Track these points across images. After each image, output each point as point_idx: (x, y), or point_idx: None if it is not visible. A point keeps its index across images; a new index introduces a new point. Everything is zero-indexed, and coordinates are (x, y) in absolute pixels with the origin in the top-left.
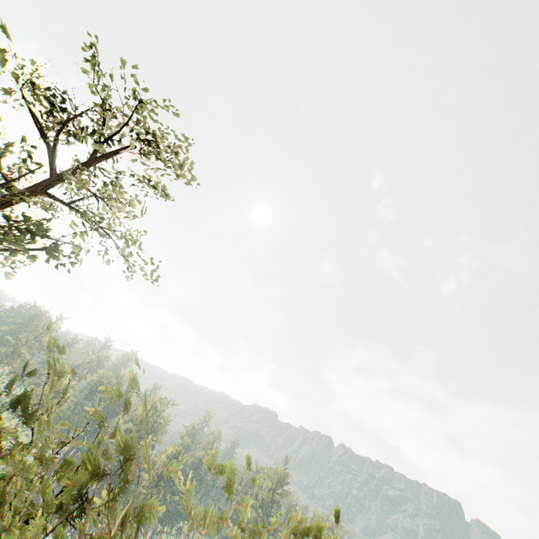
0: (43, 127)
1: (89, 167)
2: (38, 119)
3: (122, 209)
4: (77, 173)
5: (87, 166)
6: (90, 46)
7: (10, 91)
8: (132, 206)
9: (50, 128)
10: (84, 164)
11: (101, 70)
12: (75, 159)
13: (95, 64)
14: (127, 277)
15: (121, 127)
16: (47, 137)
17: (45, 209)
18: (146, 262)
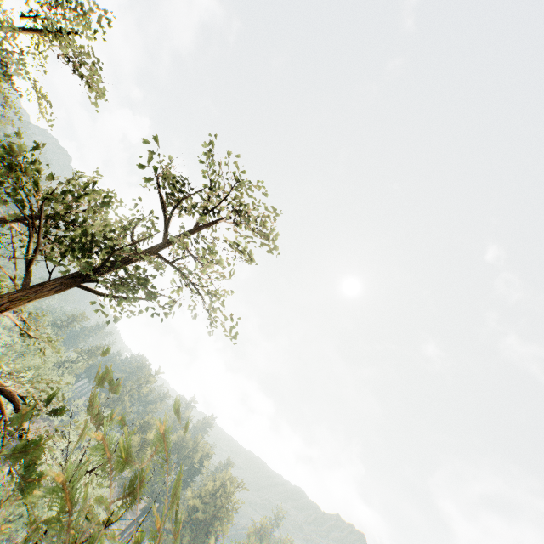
0: (164, 203)
1: (193, 233)
2: (162, 197)
3: (212, 267)
4: (182, 236)
5: (191, 232)
6: (208, 145)
7: (148, 179)
8: (221, 265)
9: (169, 204)
10: (189, 231)
11: (213, 160)
12: (182, 226)
13: (210, 156)
14: (209, 332)
15: (221, 200)
16: (166, 210)
17: (150, 262)
18: (226, 318)
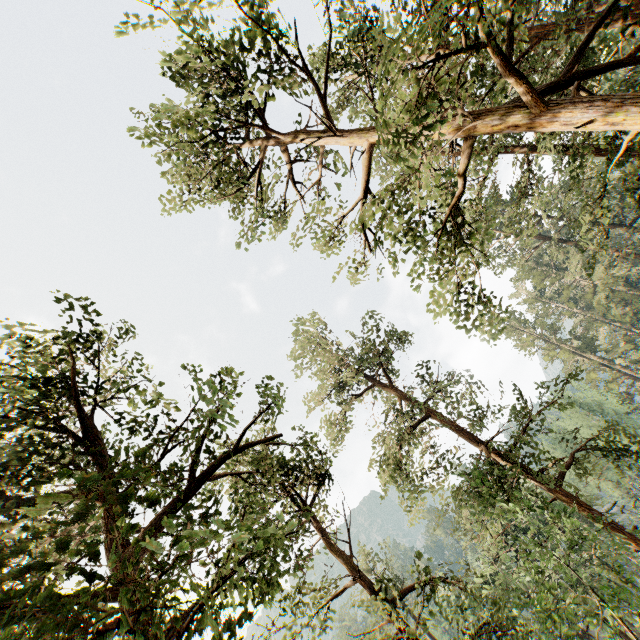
0: None
1: None
2: None
3: None
4: None
5: None
6: None
7: None
8: None
9: None
10: None
11: None
12: None
13: None
14: None
15: None
16: None
17: None
18: None
